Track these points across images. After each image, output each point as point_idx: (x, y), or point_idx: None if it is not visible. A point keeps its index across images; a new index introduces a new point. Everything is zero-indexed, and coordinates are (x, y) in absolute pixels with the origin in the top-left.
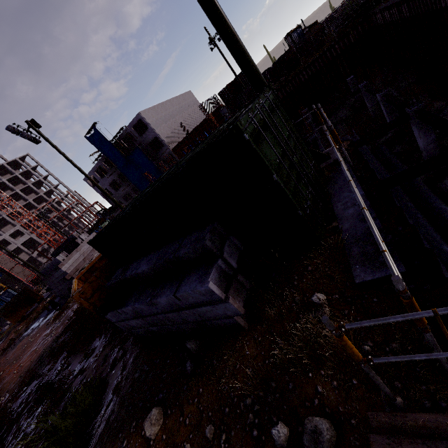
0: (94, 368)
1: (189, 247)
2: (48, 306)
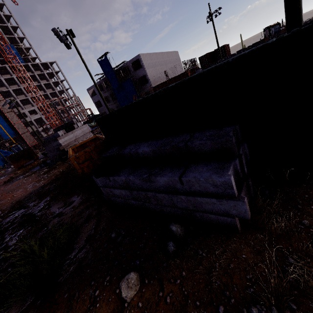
0: (70, 216)
1: (206, 139)
2: (41, 164)
